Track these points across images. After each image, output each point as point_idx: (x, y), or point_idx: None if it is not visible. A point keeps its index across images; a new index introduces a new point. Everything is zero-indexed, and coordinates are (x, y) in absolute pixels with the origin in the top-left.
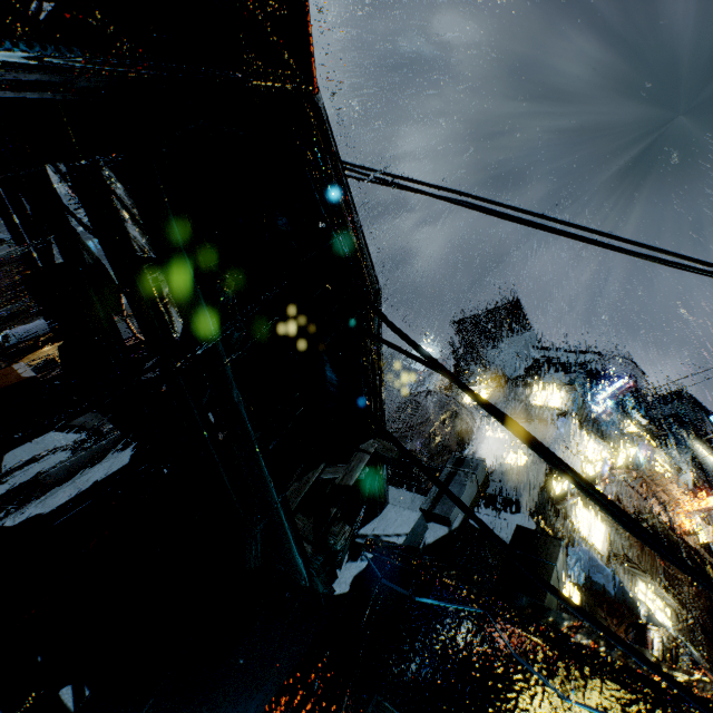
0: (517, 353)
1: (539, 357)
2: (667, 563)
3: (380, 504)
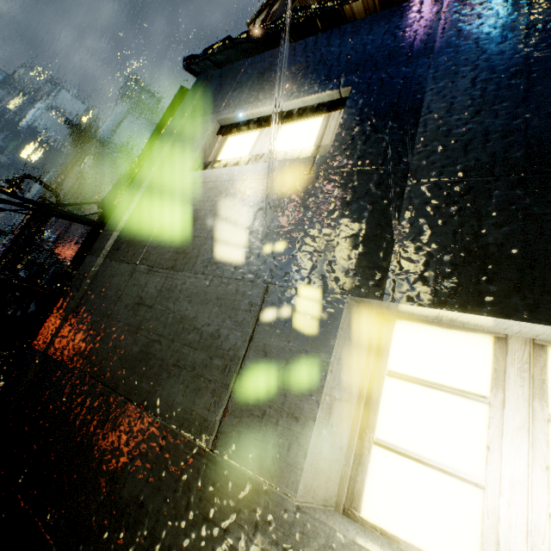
0: None
1: None
2: None
3: None
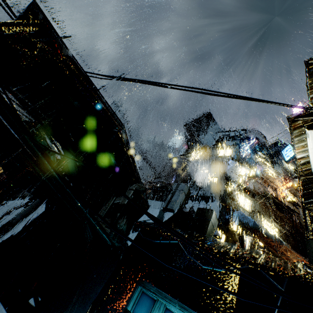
0: (211, 135)
1: (221, 135)
2: (275, 211)
3: (145, 208)
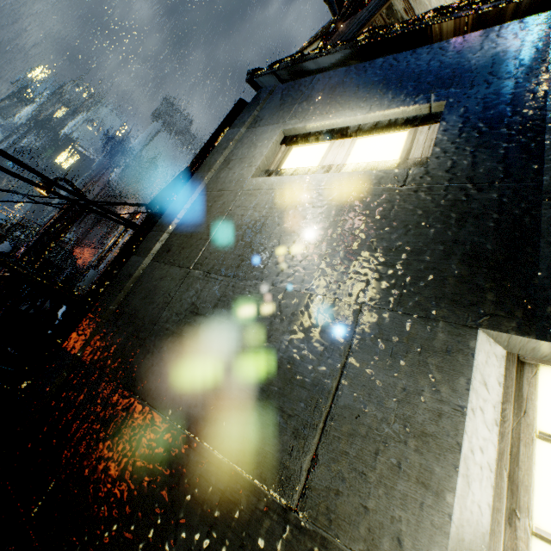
0: None
1: None
2: None
3: None
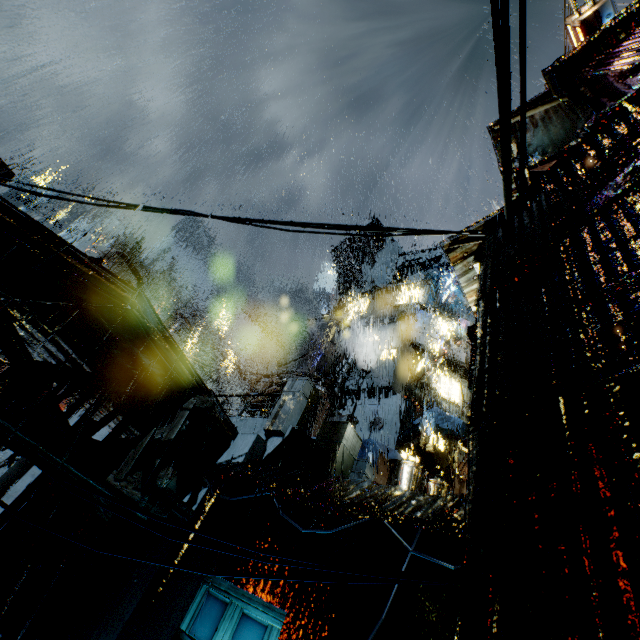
0: (385, 264)
1: (404, 262)
2: None
3: (228, 437)
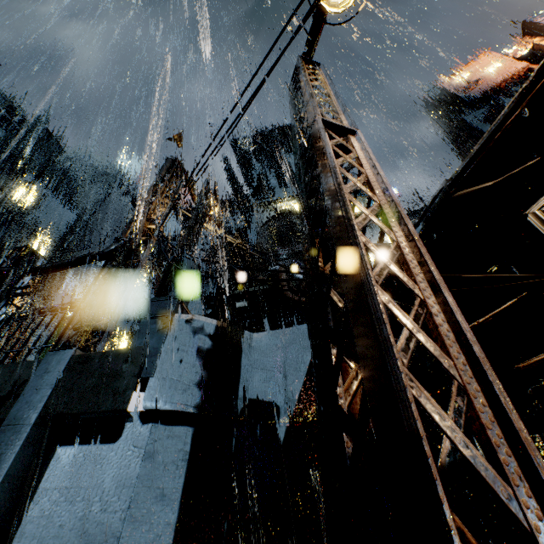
0: None
1: None
2: None
3: None
